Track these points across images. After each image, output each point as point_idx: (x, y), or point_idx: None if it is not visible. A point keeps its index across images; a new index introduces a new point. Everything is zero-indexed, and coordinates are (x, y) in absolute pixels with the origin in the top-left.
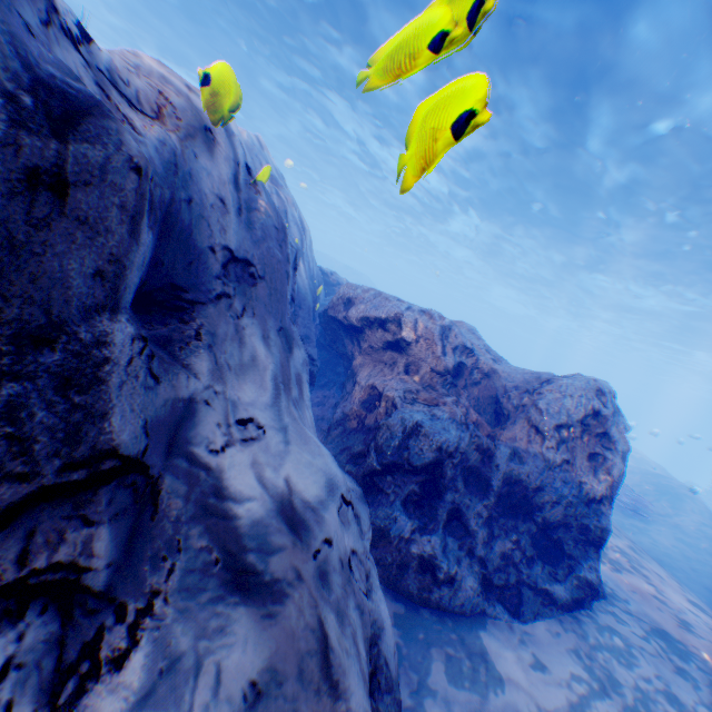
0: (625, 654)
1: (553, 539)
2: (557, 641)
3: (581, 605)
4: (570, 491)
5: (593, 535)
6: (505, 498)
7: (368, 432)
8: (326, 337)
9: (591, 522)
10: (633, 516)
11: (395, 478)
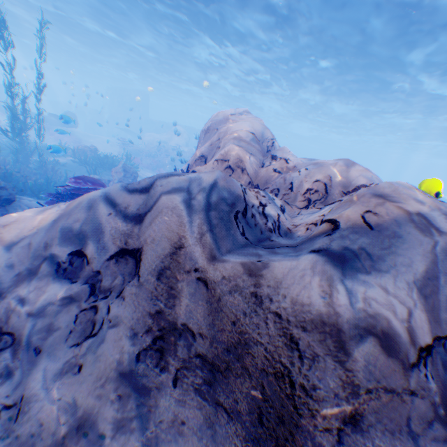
0: None
1: None
2: None
3: None
4: None
5: None
6: None
7: None
8: None
9: None
10: None
11: None
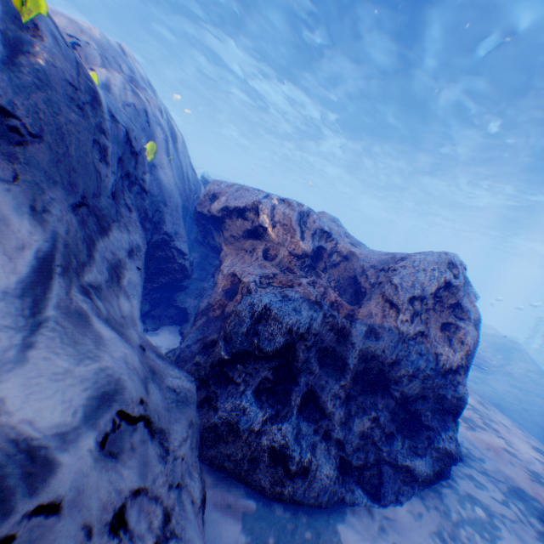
0: (489, 527)
1: (412, 412)
2: (420, 524)
3: (442, 476)
4: (427, 364)
5: (451, 405)
6: (363, 376)
7: (224, 319)
8: (200, 234)
9: (448, 392)
10: (475, 369)
11: (246, 366)
